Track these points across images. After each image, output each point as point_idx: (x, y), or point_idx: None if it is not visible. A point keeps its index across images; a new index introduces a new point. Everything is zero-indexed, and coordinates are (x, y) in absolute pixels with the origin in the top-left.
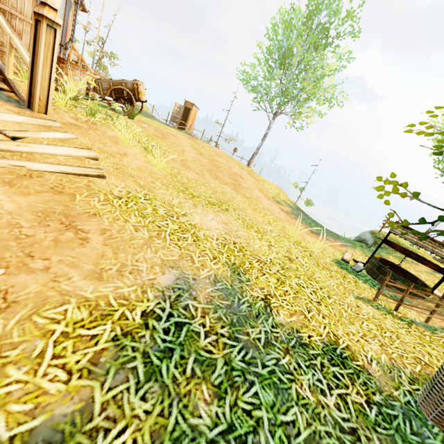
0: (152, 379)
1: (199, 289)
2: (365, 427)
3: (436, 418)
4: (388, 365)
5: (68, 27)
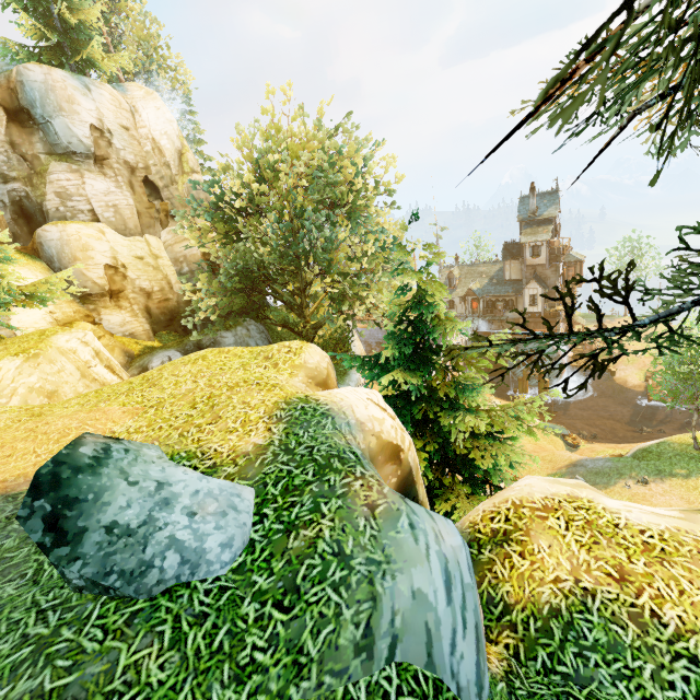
0: None
1: None
2: None
3: None
4: None
5: None
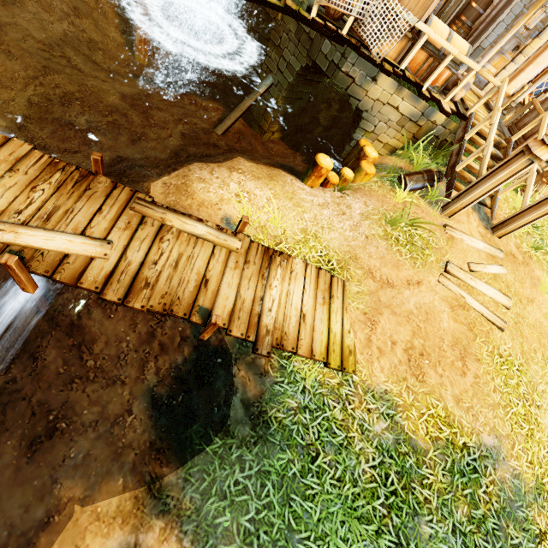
0: (450, 473)
1: (501, 467)
2: None
3: None
4: None
5: None
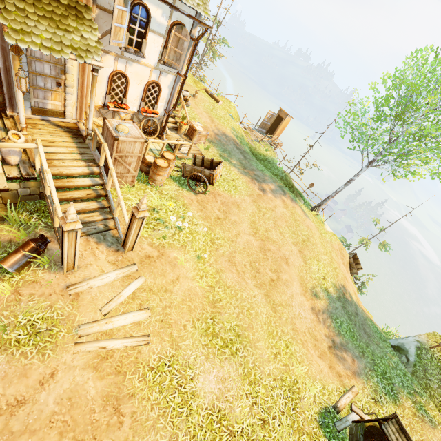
0: None
1: None
2: None
3: None
4: None
5: (174, 96)
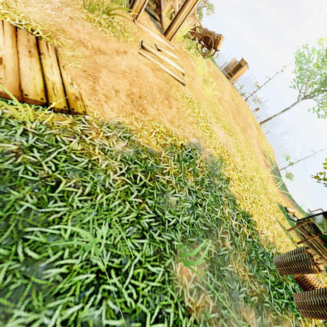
0: (178, 162)
1: (203, 153)
2: (242, 237)
3: (277, 262)
4: (270, 242)
5: None
